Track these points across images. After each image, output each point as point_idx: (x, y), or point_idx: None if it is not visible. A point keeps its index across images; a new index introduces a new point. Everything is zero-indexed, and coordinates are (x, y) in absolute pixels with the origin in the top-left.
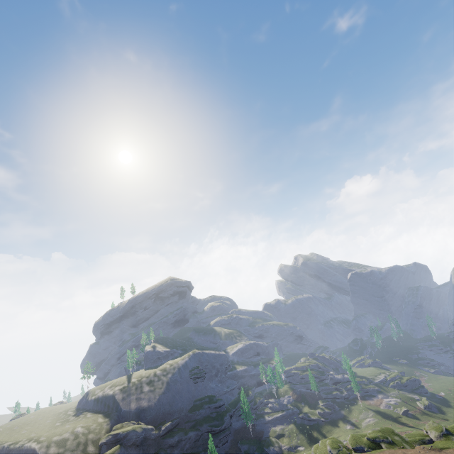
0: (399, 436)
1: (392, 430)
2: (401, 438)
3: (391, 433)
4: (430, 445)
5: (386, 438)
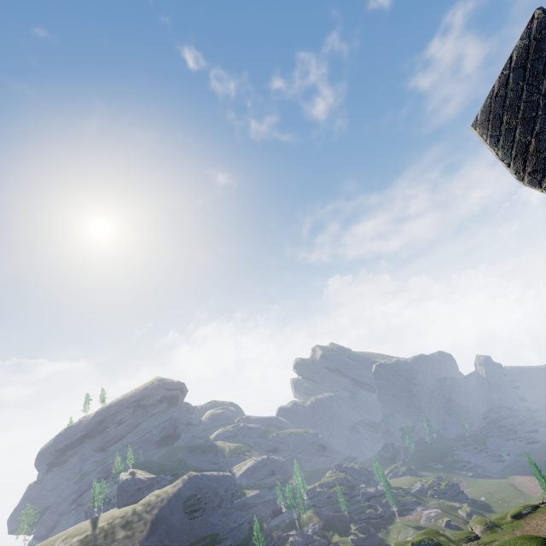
0: (445, 536)
1: (437, 530)
2: (447, 538)
3: (436, 533)
4: (477, 541)
5: (432, 539)
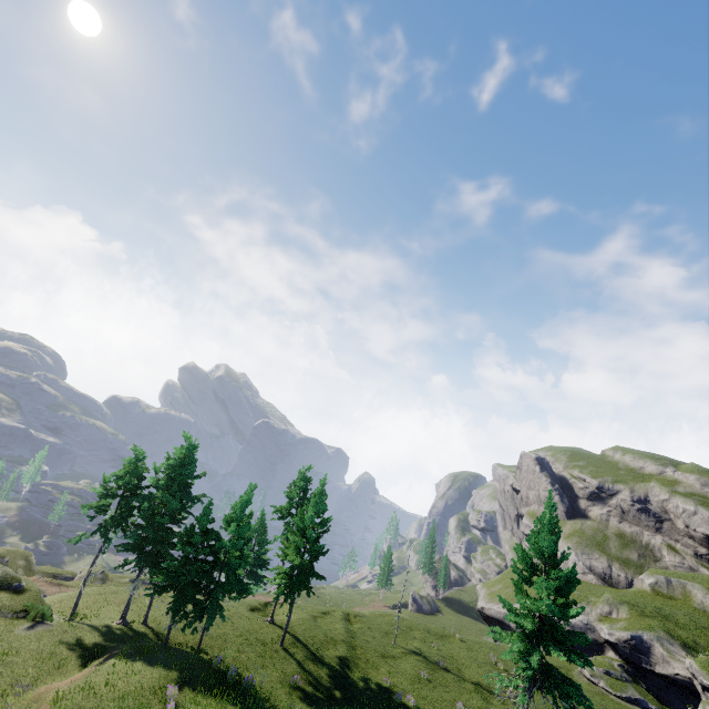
0: (29, 562)
1: (30, 555)
2: (27, 564)
3: (24, 557)
4: (57, 580)
5: (4, 557)
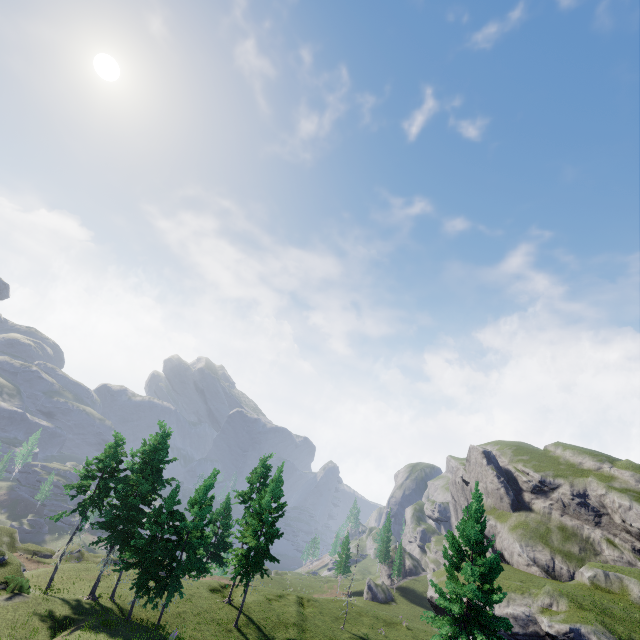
0: (13, 539)
1: (15, 532)
2: (11, 541)
3: (9, 533)
4: (37, 557)
5: None
